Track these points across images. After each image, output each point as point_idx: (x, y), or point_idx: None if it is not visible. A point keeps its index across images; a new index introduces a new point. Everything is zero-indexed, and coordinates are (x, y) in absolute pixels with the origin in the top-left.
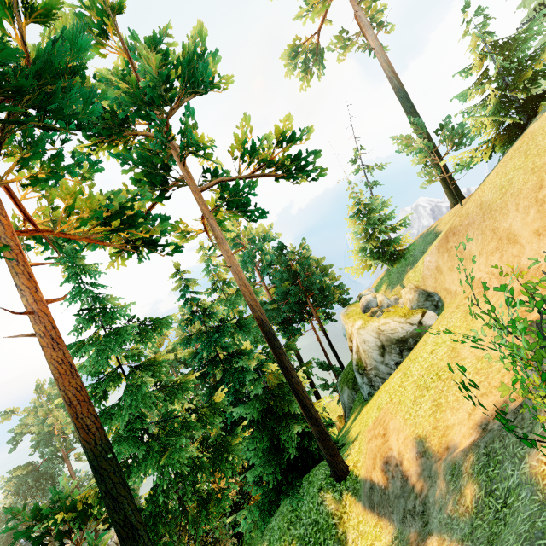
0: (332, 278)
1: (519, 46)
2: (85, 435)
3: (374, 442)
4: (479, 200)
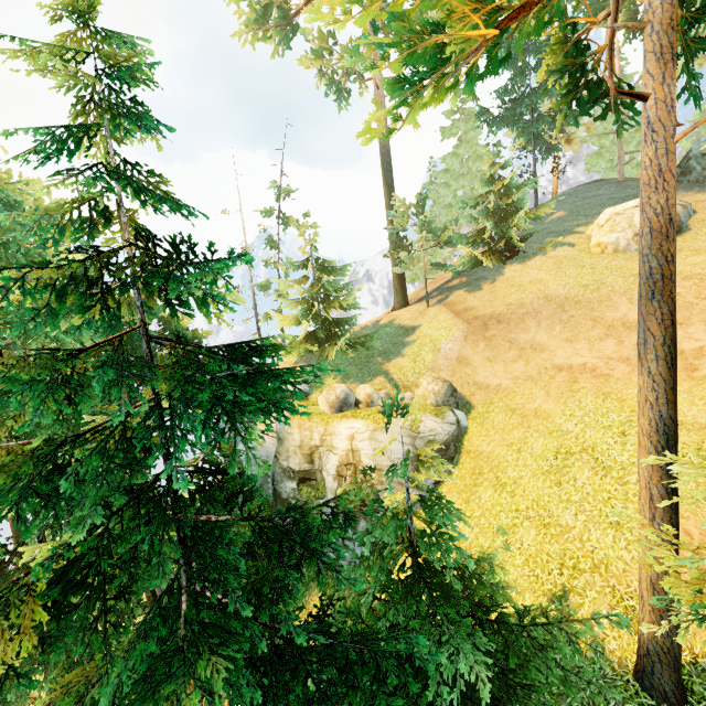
0: None
1: (511, 193)
2: None
3: None
4: (540, 293)
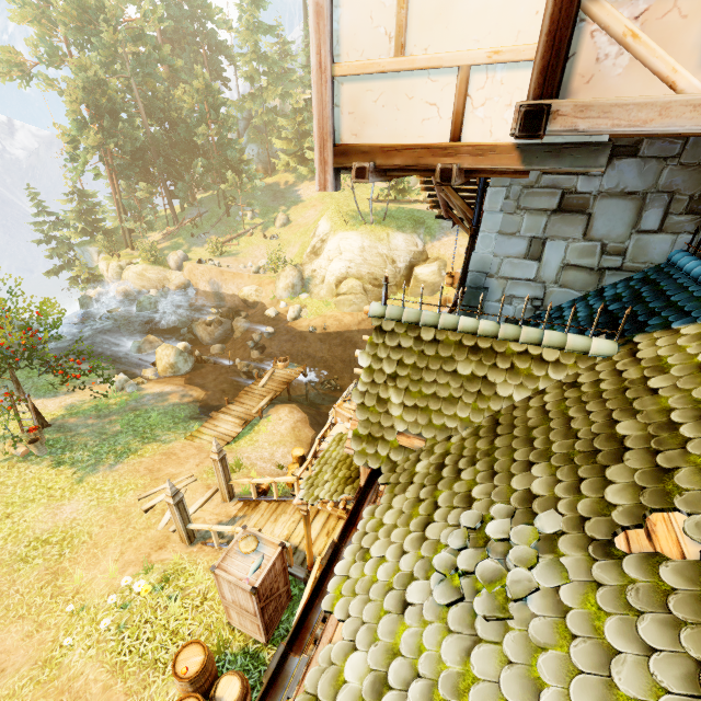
0: None
1: None
2: None
3: None
4: None
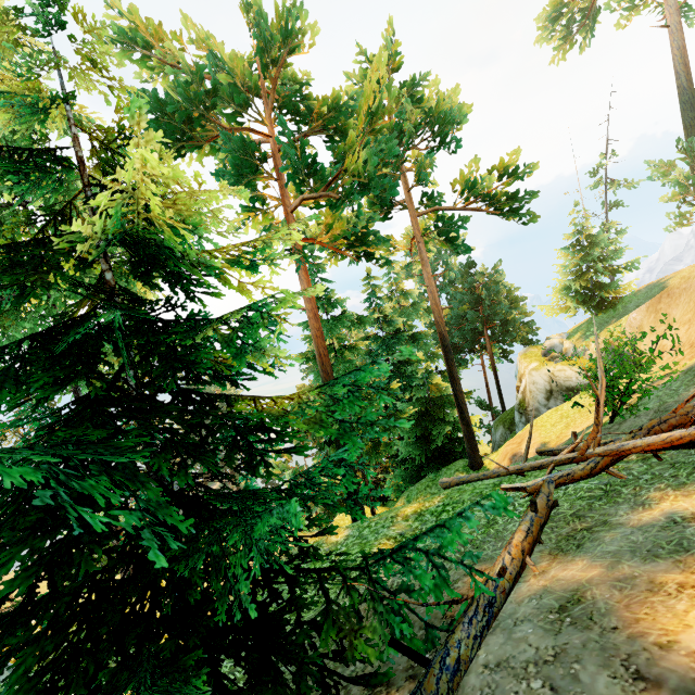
0: (521, 312)
1: None
2: (326, 376)
3: (510, 446)
4: None
